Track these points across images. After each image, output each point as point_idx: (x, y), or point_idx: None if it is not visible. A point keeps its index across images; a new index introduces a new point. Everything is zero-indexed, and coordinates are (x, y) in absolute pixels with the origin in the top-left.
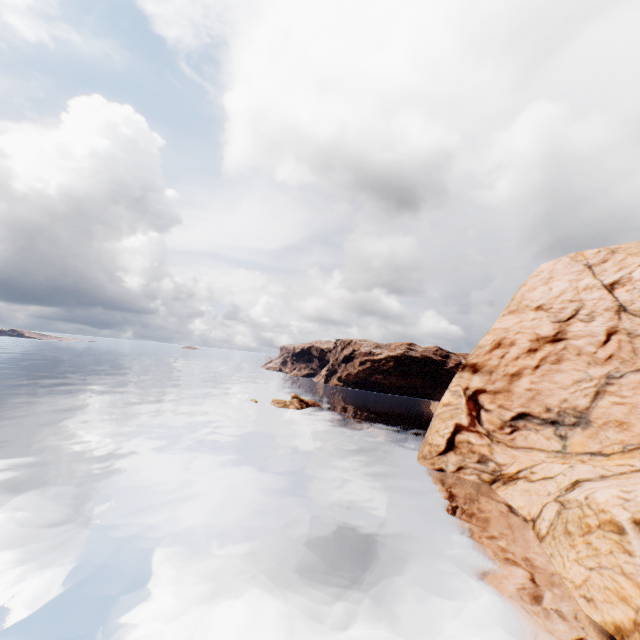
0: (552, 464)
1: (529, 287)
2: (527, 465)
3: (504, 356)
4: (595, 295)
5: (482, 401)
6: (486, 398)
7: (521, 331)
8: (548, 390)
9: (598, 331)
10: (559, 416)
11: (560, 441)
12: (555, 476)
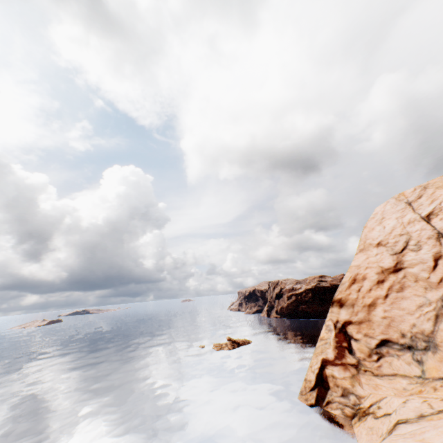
0: (393, 398)
1: (369, 228)
2: (377, 398)
3: (360, 289)
4: (417, 227)
5: (350, 332)
6: (353, 328)
7: (369, 266)
8: (399, 316)
9: (426, 258)
10: (412, 341)
11: (418, 366)
12: (391, 413)
